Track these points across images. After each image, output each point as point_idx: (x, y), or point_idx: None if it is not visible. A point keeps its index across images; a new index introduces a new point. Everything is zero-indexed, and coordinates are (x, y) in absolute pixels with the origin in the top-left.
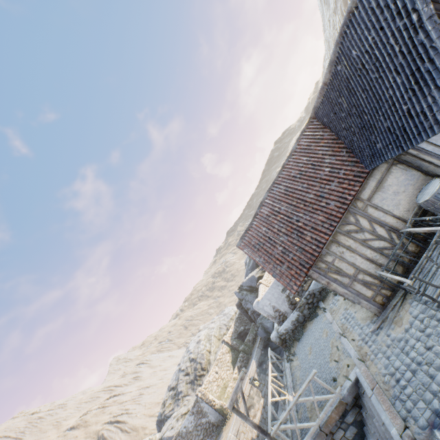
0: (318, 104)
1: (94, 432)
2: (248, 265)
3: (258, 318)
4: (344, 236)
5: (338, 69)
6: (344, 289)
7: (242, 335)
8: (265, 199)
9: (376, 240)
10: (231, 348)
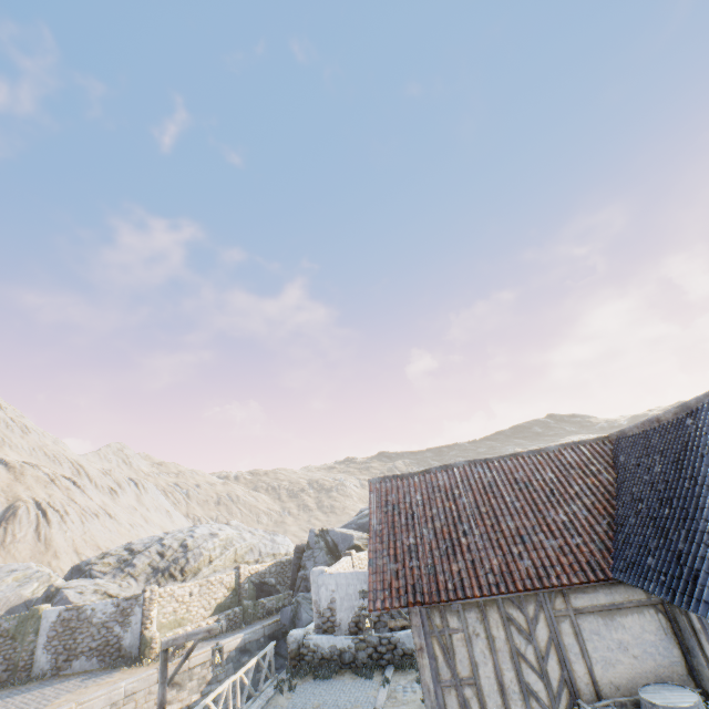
0: (631, 432)
1: (16, 494)
2: (361, 517)
3: (302, 592)
4: (499, 617)
5: (686, 422)
6: (432, 680)
7: (264, 588)
8: (456, 465)
9: (535, 673)
10: (236, 587)
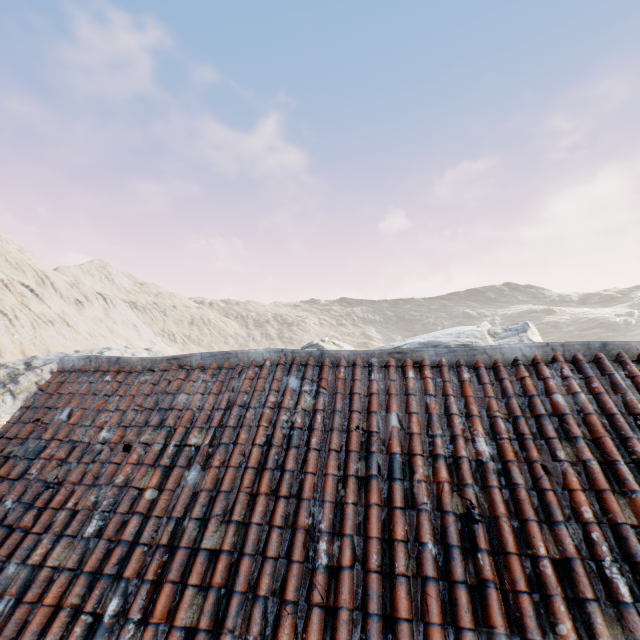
0: None
1: None
2: None
3: None
4: None
5: None
6: None
7: None
8: (248, 358)
9: None
10: None
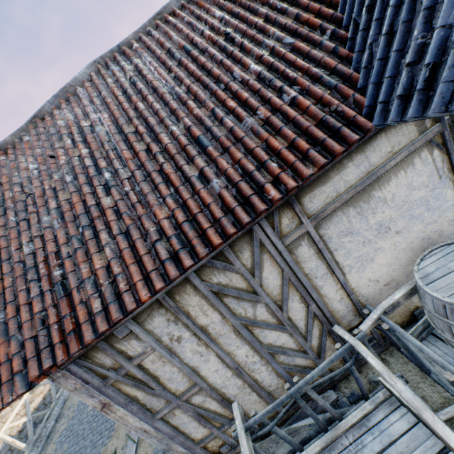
0: None
1: None
2: None
3: None
4: (202, 299)
5: None
6: (144, 421)
7: None
8: (79, 81)
9: (274, 330)
10: None
